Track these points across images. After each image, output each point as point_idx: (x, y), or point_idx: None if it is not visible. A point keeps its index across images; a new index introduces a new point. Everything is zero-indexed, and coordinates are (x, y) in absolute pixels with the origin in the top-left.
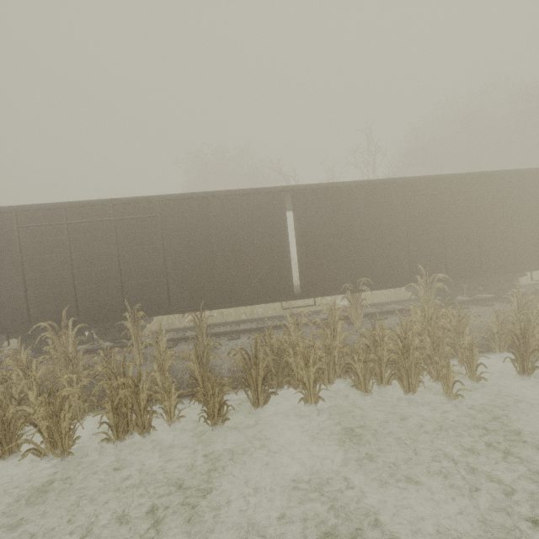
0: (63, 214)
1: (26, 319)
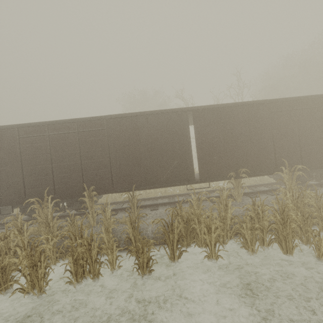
0: (46, 129)
1: (23, 196)
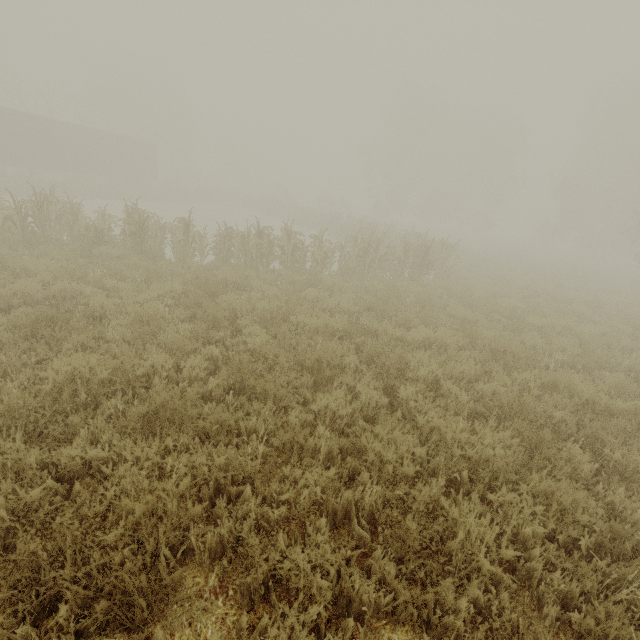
0: None
1: None
